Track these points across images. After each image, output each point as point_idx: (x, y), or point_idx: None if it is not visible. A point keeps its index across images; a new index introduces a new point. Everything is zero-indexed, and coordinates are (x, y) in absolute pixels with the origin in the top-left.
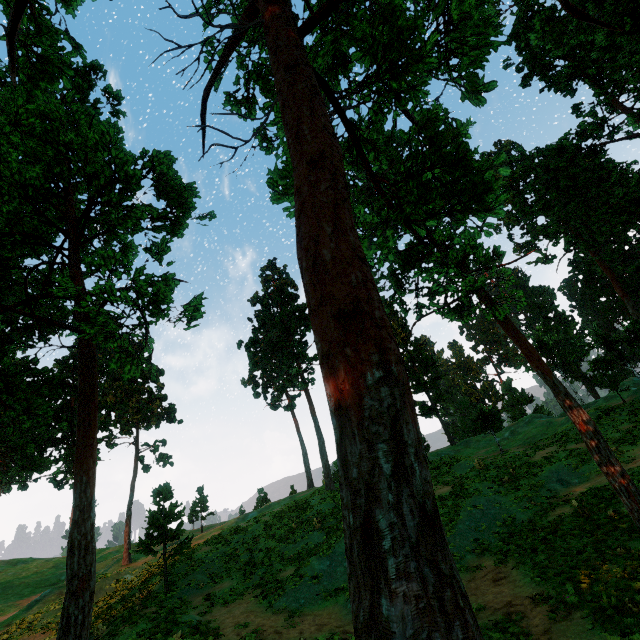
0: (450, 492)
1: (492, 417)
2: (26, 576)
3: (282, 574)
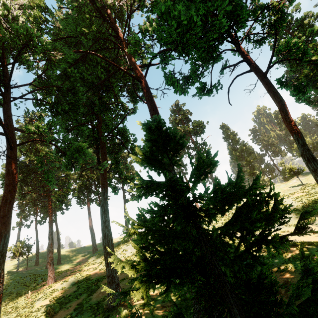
0: (307, 193)
1: (298, 169)
2: (65, 255)
3: None
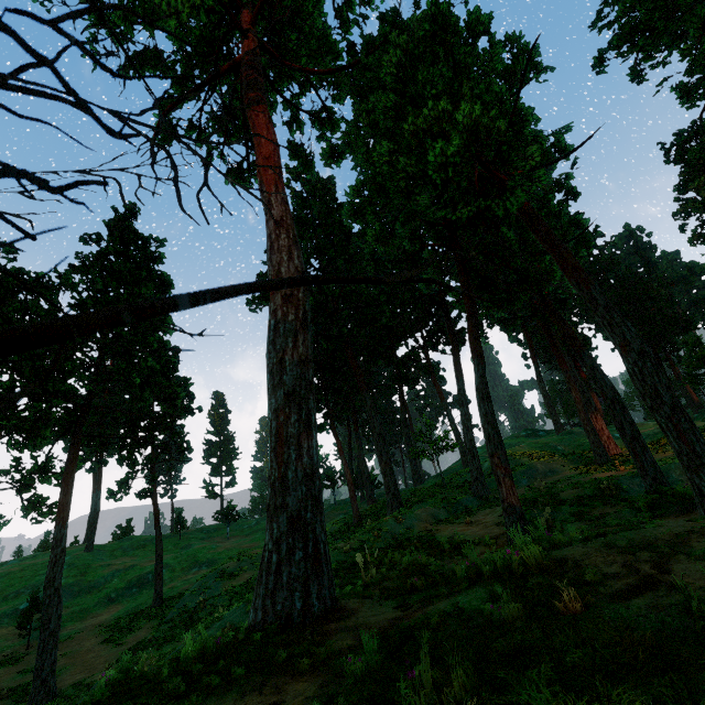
0: (149, 566)
1: (230, 514)
2: None
3: (0, 609)
